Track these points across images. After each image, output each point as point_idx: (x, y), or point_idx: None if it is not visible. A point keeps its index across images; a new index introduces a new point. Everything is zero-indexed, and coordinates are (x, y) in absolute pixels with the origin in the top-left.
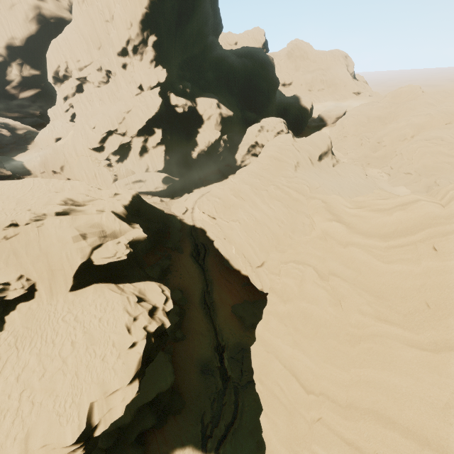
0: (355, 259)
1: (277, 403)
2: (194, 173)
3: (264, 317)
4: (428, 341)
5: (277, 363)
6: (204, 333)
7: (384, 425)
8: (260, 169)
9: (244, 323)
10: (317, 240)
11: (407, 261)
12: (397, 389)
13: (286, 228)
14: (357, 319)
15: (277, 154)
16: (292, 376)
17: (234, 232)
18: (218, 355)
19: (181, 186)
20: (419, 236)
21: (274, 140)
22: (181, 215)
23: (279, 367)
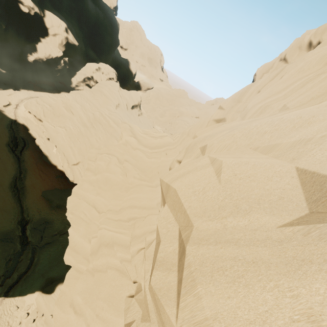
0: (138, 156)
1: (81, 221)
2: (26, 74)
3: (80, 183)
4: (155, 185)
5: (85, 203)
6: (9, 210)
7: (133, 208)
8: (92, 97)
9: (51, 204)
10: (122, 145)
11: (157, 158)
12: (140, 197)
13: (101, 142)
14: (132, 180)
15: (107, 92)
16: (93, 208)
17: (59, 135)
18: (21, 227)
19: (7, 80)
20: (163, 149)
21: (107, 82)
22: (2, 106)
23: (86, 205)
